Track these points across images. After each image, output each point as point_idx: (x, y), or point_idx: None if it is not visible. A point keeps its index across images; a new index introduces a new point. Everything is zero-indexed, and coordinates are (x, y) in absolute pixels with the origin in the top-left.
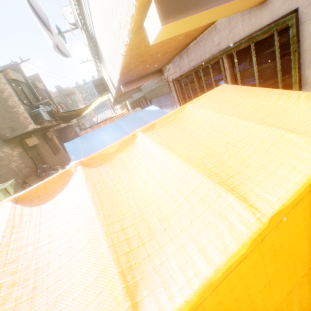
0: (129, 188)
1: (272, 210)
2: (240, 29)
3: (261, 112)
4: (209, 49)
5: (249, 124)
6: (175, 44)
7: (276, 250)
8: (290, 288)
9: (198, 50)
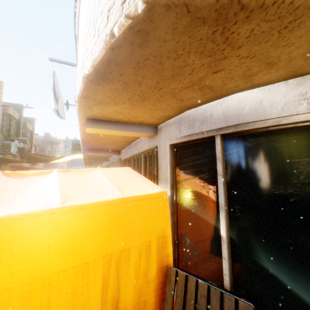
0: (19, 190)
1: (68, 205)
2: (146, 145)
3: (126, 183)
4: (138, 148)
5: (110, 183)
6: (119, 139)
7: (61, 227)
8: (66, 267)
9: (134, 147)
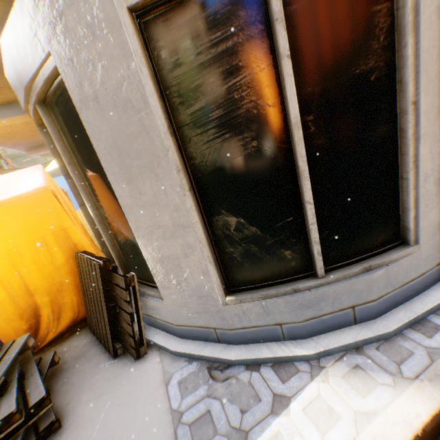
0: None
1: None
2: None
3: (17, 187)
4: None
5: None
6: (29, 127)
7: None
8: None
9: None
